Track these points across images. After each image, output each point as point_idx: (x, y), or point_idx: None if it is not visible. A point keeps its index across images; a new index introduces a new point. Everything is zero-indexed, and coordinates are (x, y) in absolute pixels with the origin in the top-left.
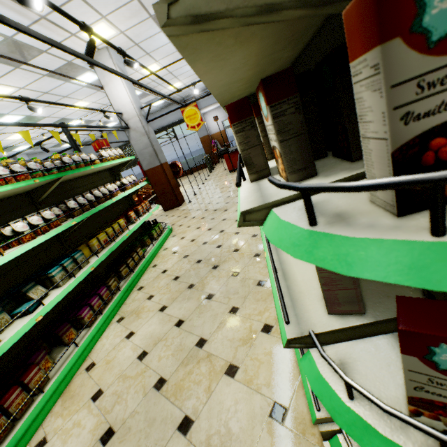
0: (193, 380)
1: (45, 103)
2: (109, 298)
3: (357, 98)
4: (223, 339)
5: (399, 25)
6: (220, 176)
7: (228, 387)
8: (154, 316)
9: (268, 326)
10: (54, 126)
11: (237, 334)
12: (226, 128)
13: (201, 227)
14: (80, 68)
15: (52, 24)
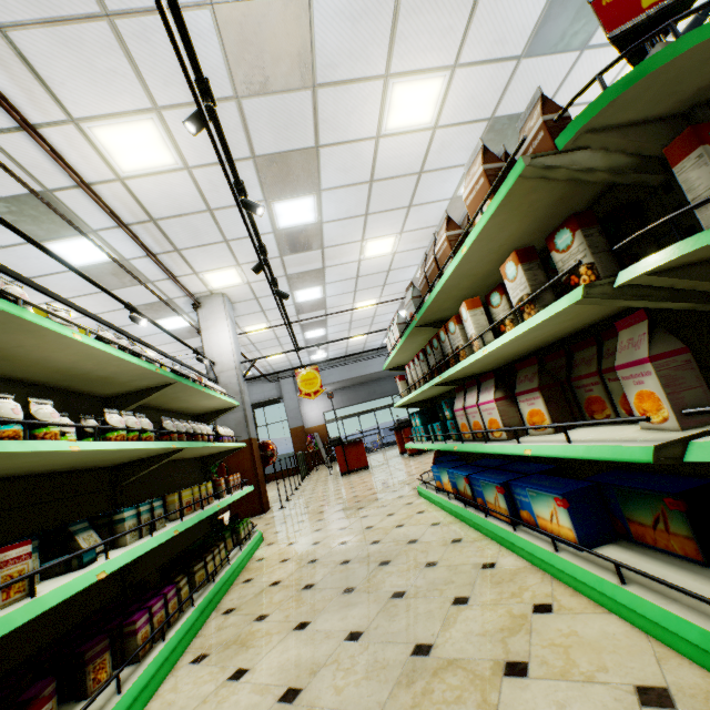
0: (442, 700)
1: (147, 319)
2: (174, 614)
3: (683, 182)
4: (467, 635)
5: (705, 141)
6: (325, 480)
7: (527, 690)
8: (287, 638)
9: (542, 605)
10: (147, 345)
11: (491, 624)
12: (329, 421)
13: (324, 528)
14: (177, 308)
15: (181, 258)
